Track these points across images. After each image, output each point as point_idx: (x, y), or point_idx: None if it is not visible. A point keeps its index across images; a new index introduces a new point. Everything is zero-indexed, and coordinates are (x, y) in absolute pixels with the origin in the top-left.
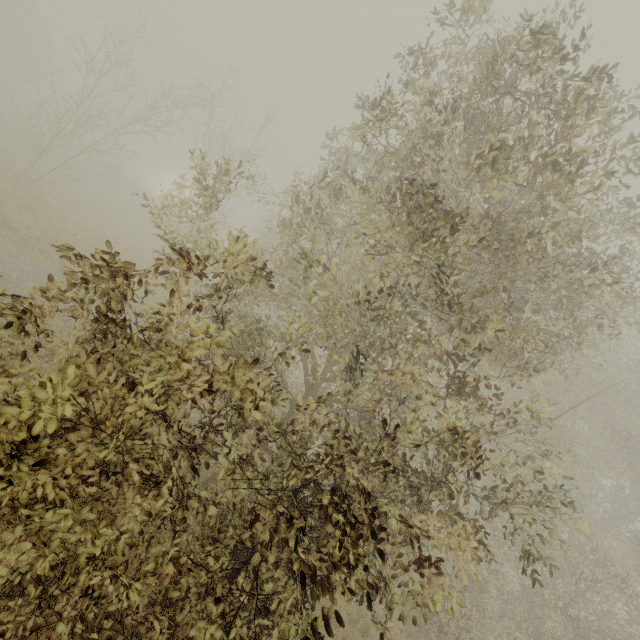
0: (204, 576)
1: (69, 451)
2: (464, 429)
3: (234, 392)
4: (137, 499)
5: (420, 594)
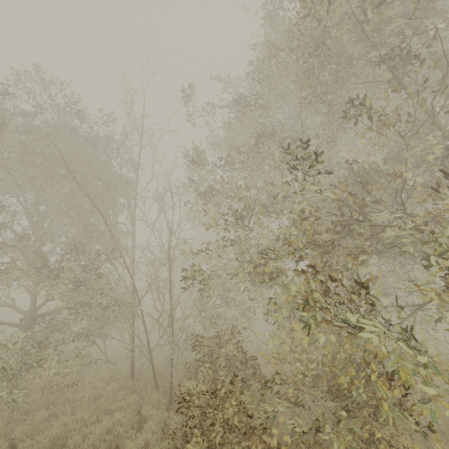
0: None
1: None
2: None
3: None
4: None
5: None
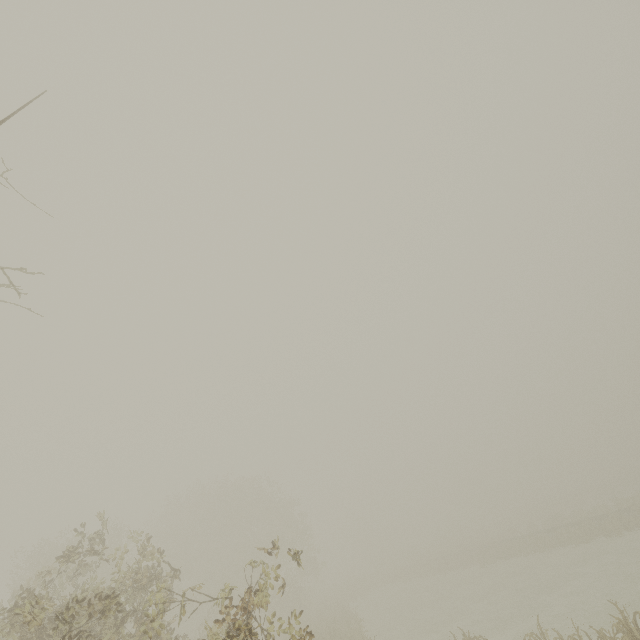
0: None
1: None
2: None
3: None
4: None
5: None
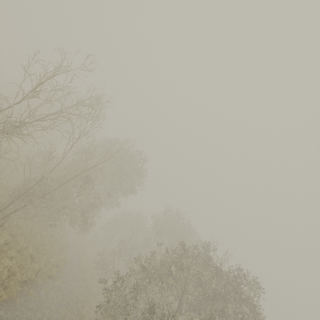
0: None
1: None
2: None
3: None
4: None
5: None
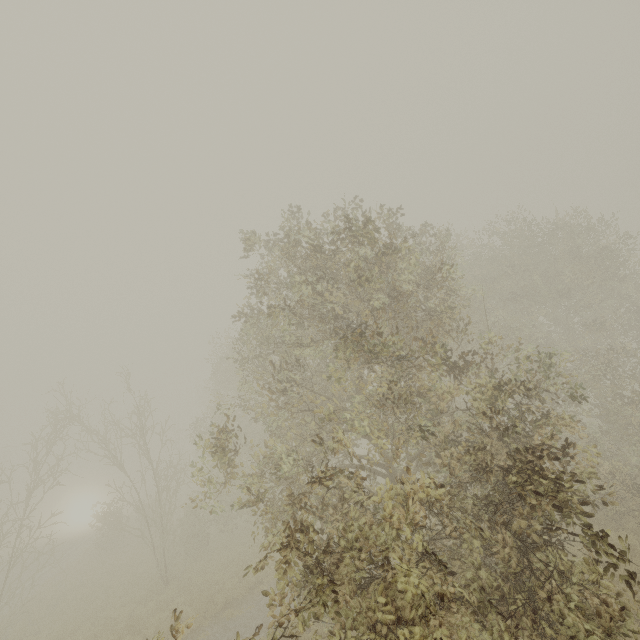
0: (524, 621)
1: (421, 620)
2: (487, 382)
3: (421, 494)
4: (458, 616)
5: (580, 470)
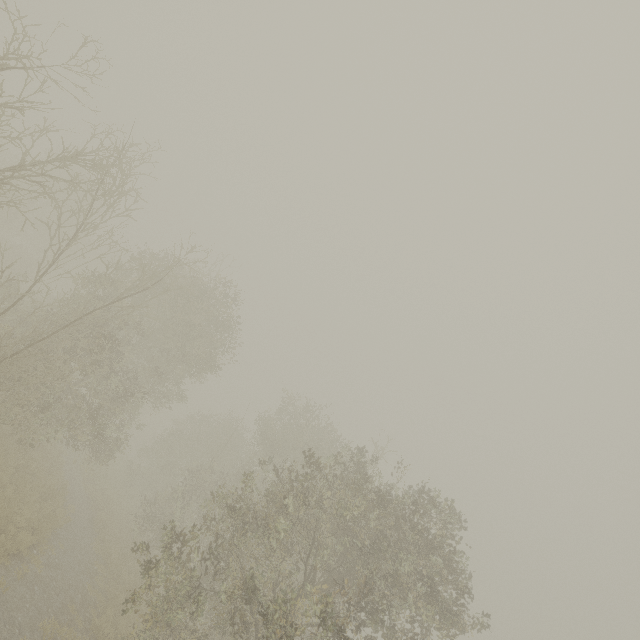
0: None
1: None
2: None
3: None
4: None
5: None
